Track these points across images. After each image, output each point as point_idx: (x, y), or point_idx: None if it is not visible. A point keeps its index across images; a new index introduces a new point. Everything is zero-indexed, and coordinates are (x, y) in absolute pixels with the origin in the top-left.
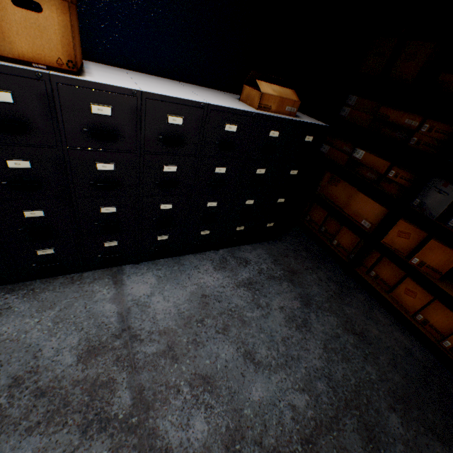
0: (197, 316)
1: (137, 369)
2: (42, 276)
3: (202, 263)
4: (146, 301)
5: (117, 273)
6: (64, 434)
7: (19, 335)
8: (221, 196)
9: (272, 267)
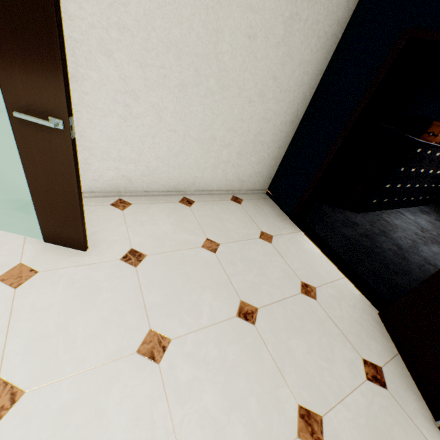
0: (434, 227)
1: (436, 237)
2: (384, 209)
3: (415, 211)
4: (416, 221)
5: (398, 211)
6: (438, 246)
7: (401, 224)
8: (436, 183)
9: (438, 215)
